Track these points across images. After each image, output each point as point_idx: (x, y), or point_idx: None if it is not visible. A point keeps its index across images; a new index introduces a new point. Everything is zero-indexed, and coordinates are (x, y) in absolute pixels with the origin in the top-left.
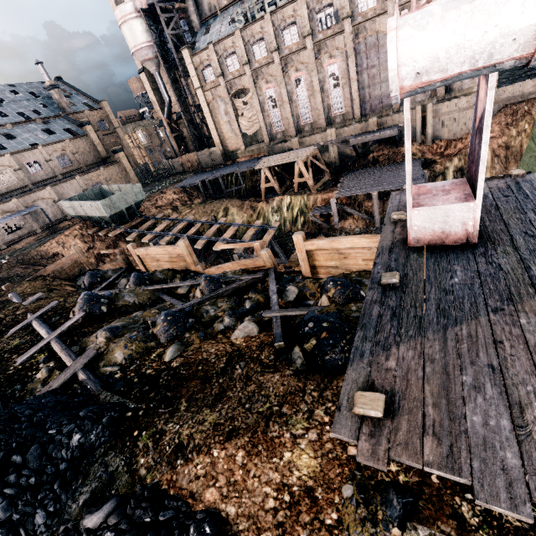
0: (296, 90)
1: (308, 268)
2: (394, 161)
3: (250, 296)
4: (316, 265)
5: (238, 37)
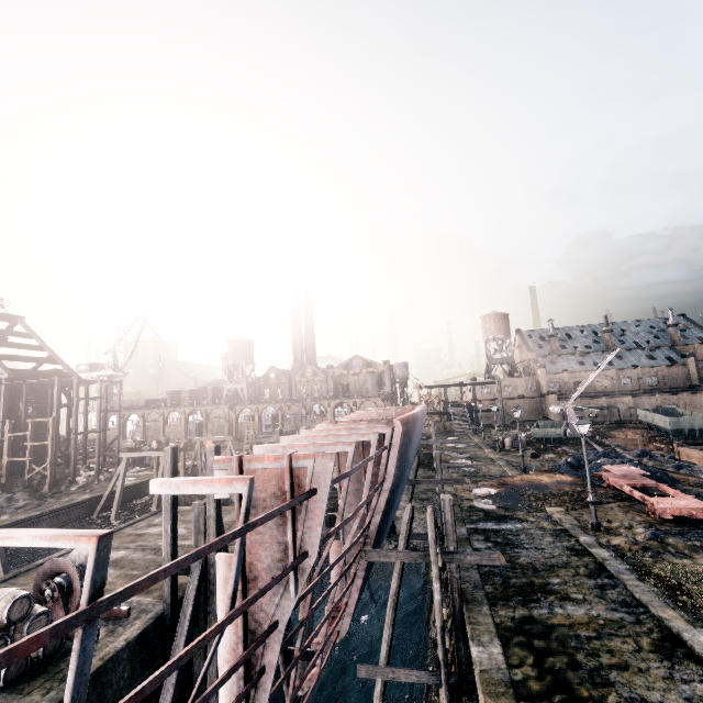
0: None
1: None
2: None
3: None
4: None
5: None
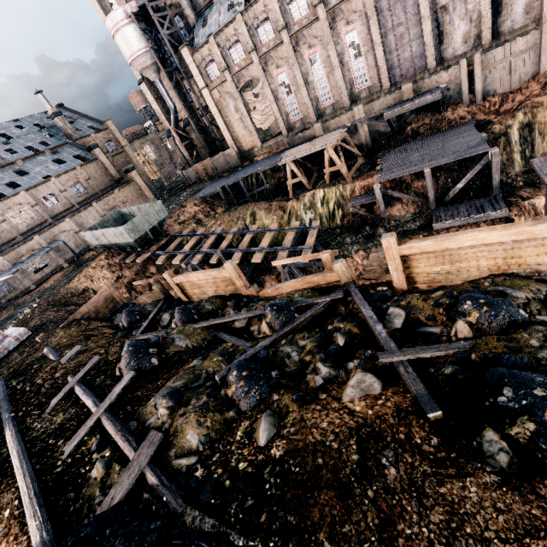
0: (311, 69)
1: (403, 278)
2: (439, 129)
3: (337, 325)
4: (413, 274)
5: (240, 22)
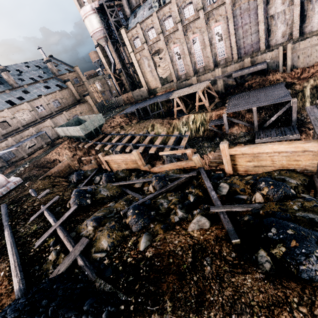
0: (193, 46)
1: (230, 167)
2: (264, 85)
3: (191, 190)
4: (236, 165)
5: (155, 17)
